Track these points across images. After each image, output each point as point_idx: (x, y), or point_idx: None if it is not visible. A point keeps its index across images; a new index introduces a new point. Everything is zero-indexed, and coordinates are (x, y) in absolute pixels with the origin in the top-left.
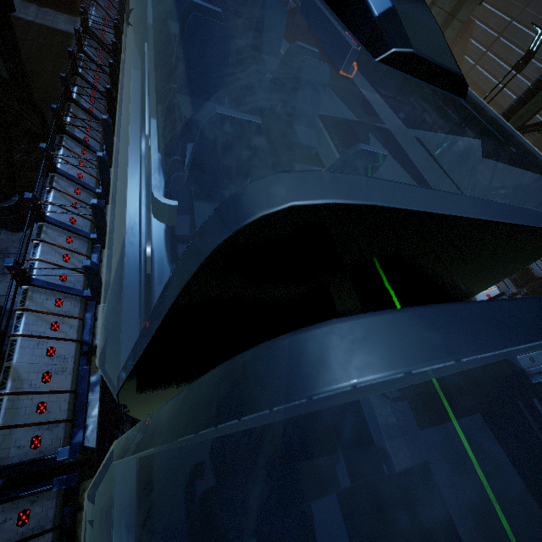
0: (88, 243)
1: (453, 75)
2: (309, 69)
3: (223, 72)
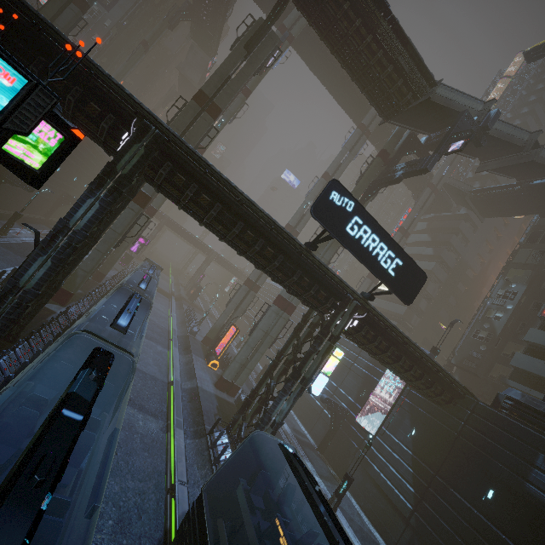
0: (4, 380)
1: (122, 331)
2: (127, 335)
3: (102, 330)
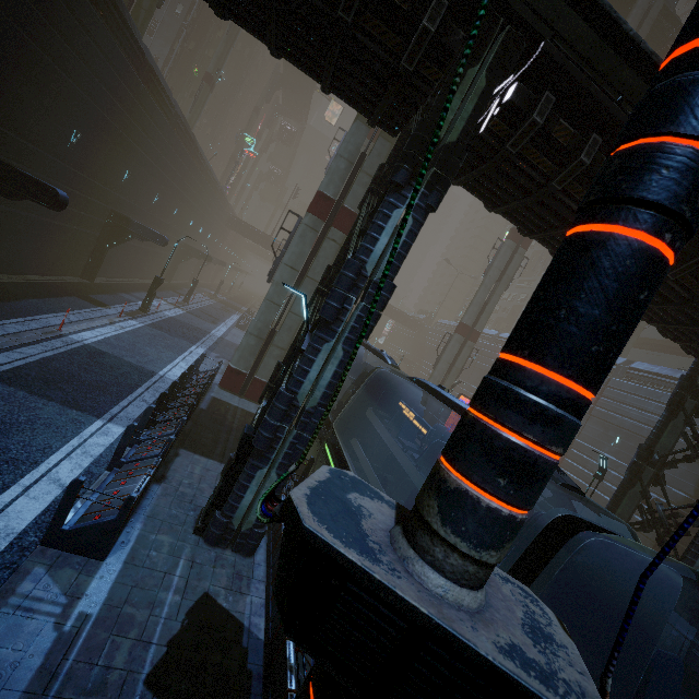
0: None
1: (579, 490)
2: None
3: None
